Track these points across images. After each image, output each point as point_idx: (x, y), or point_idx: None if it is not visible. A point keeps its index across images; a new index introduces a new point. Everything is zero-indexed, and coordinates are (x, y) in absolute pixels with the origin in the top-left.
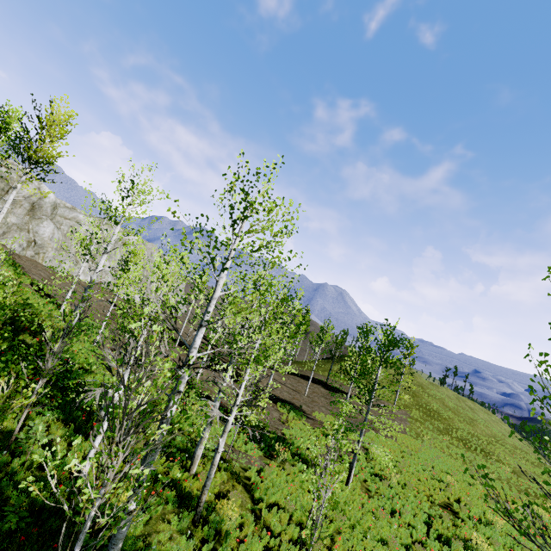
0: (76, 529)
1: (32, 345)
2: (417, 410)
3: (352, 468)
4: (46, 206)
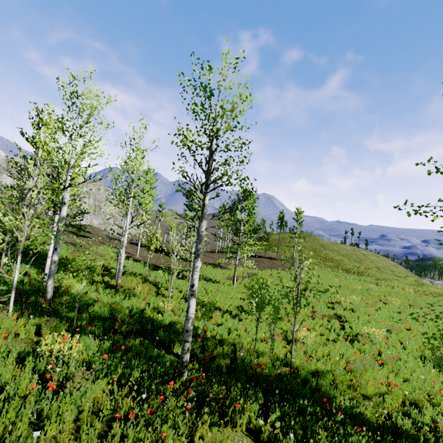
0: (16, 252)
1: (9, 241)
2: (317, 259)
3: (234, 276)
4: (1, 162)
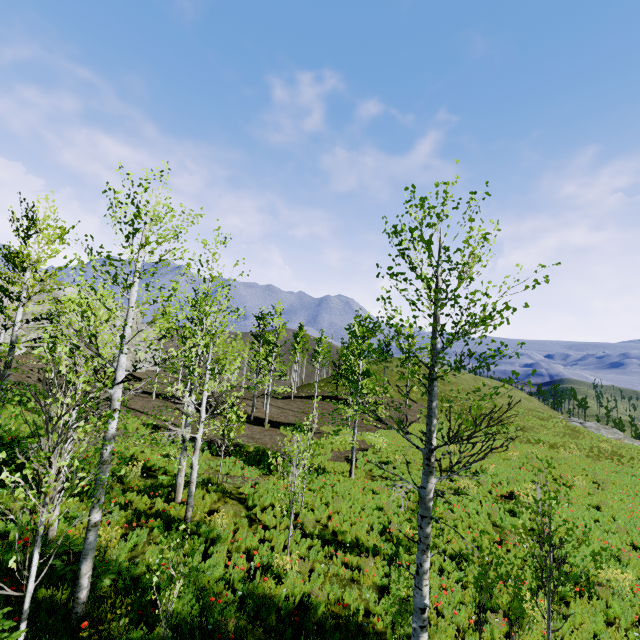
0: (30, 535)
1: None
2: None
3: (352, 460)
4: None
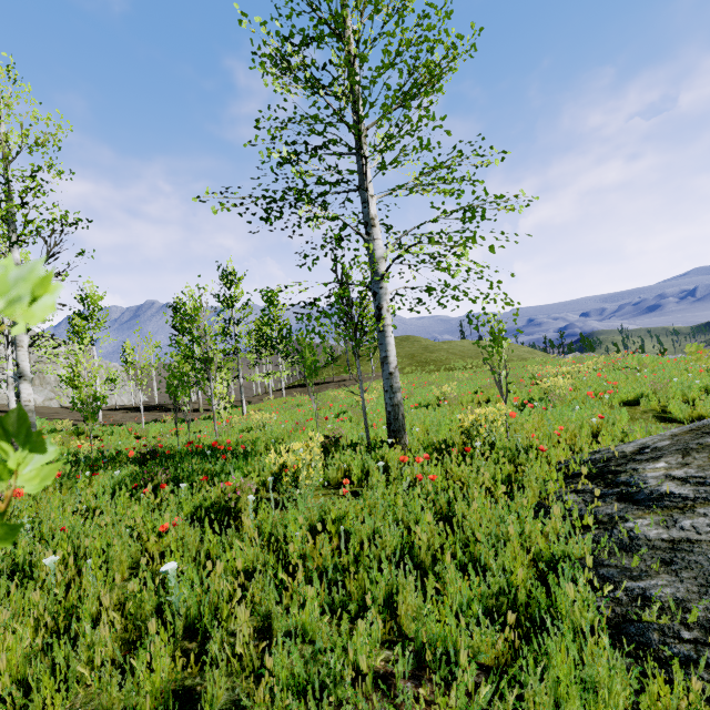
0: None
1: None
2: (414, 367)
3: (242, 402)
4: None
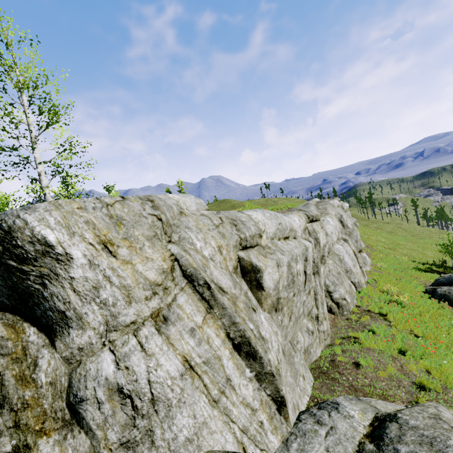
0: None
1: None
2: None
3: None
4: None
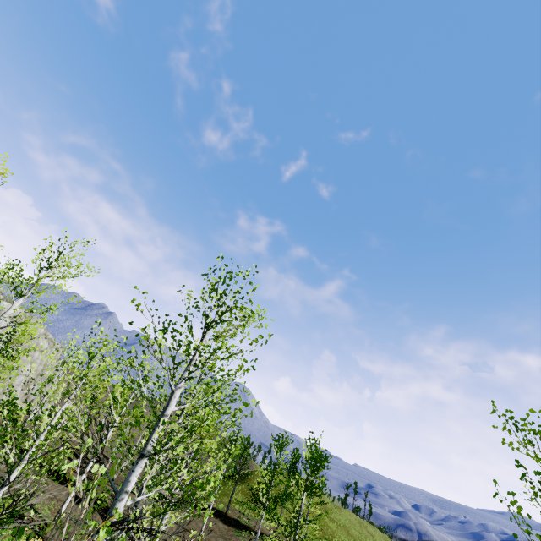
0: None
1: None
2: None
3: None
4: None
